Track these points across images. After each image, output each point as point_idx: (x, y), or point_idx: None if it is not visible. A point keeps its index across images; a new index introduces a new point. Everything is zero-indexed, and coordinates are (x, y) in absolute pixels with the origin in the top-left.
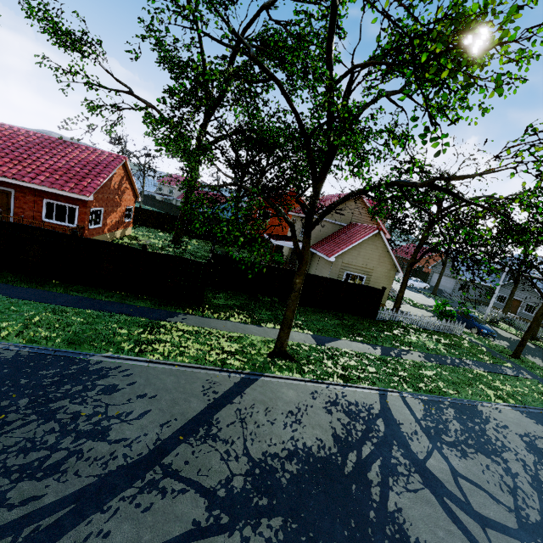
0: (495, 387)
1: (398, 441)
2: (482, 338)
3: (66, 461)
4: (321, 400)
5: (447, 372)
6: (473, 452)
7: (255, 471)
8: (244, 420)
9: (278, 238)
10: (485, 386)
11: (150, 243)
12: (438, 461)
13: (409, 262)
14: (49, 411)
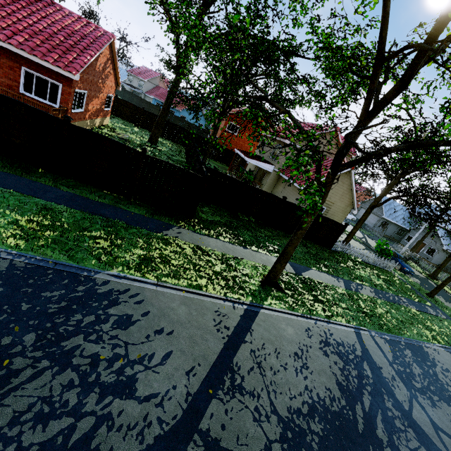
0: (428, 327)
1: (385, 389)
2: (403, 274)
3: (95, 432)
4: (315, 339)
5: (394, 309)
6: (438, 400)
7: (288, 434)
8: (261, 365)
9: (251, 157)
10: (422, 326)
11: (129, 138)
12: (419, 411)
13: (371, 204)
14: (62, 353)
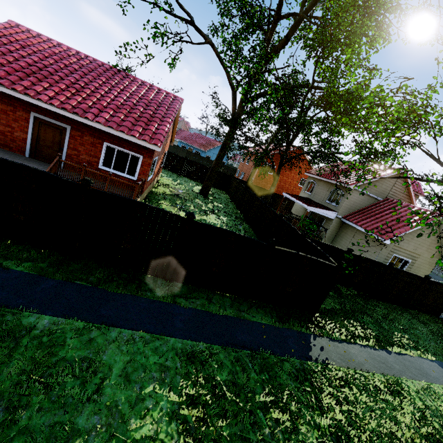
0: None
1: None
2: None
3: None
4: None
5: None
6: None
7: None
8: None
9: (308, 203)
10: None
11: (185, 194)
12: None
13: None
14: None
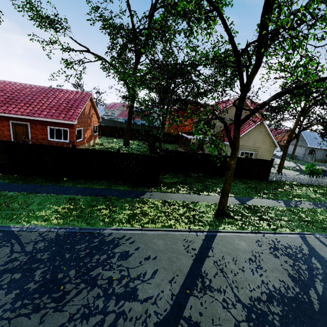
0: None
1: None
2: None
3: (116, 323)
4: (265, 246)
5: None
6: None
7: (252, 316)
8: (223, 270)
9: (190, 134)
10: None
11: (111, 147)
12: None
13: (287, 140)
14: (91, 278)
